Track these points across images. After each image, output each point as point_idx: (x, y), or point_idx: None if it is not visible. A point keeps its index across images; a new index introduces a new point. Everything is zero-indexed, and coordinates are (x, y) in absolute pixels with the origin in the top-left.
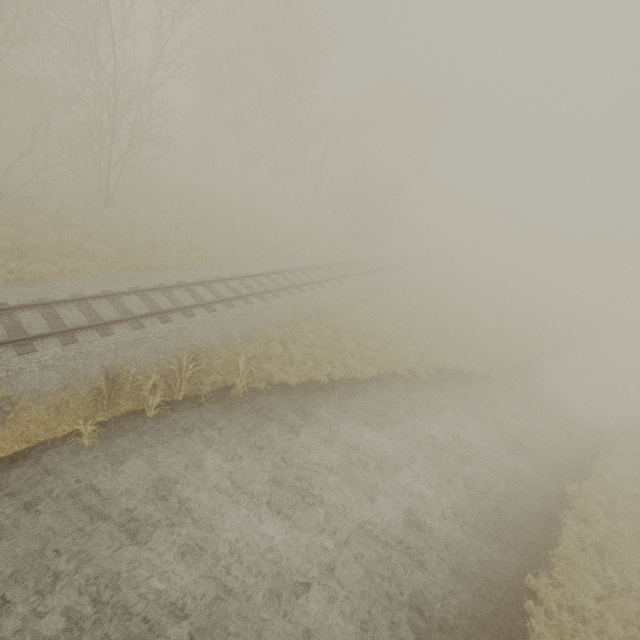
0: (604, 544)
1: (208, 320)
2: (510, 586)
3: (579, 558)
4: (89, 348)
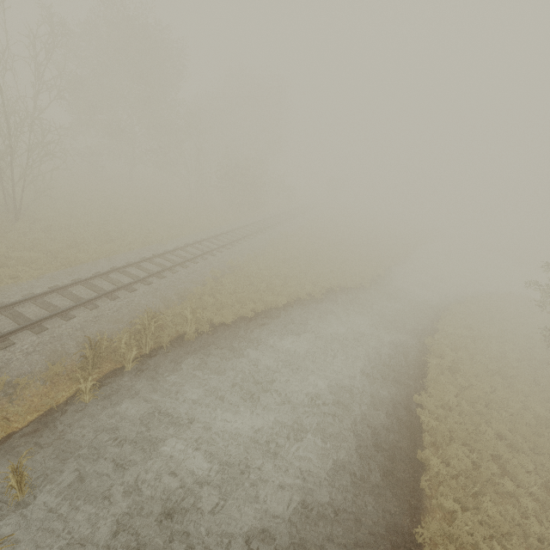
0: (453, 366)
1: (148, 291)
2: (406, 405)
3: (441, 378)
4: (59, 332)
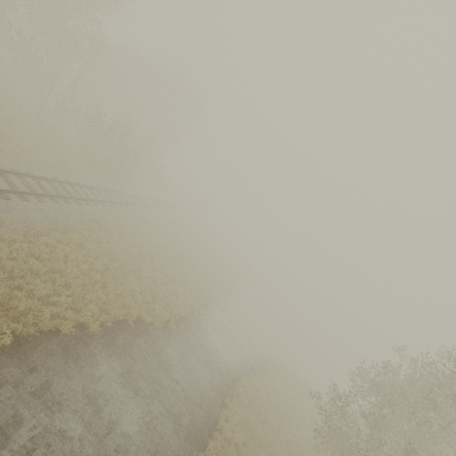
0: None
1: None
2: None
3: None
4: None
